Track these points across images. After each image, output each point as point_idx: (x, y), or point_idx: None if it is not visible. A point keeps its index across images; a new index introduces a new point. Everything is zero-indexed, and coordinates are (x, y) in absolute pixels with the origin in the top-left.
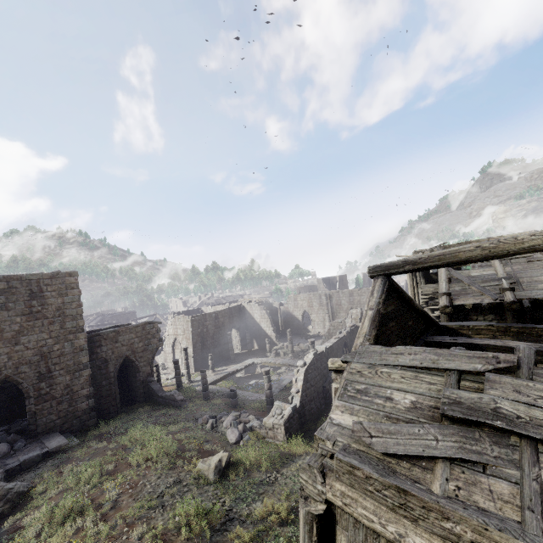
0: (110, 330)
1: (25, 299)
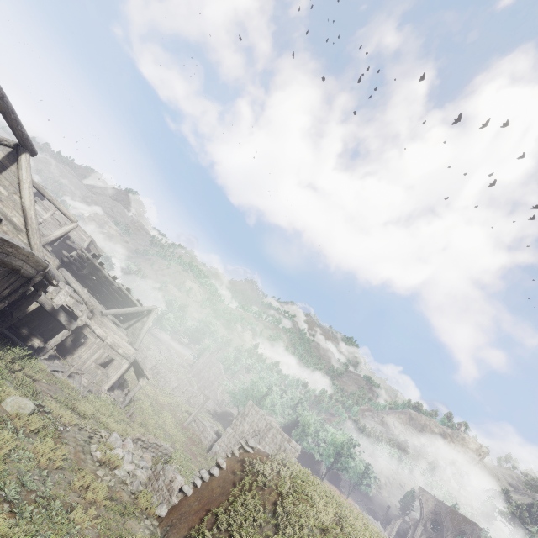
0: None
1: None
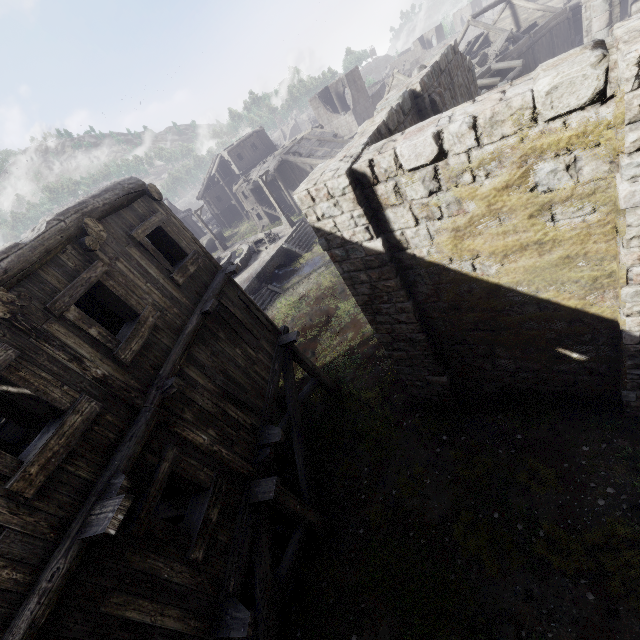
0: (370, 98)
1: (353, 84)
